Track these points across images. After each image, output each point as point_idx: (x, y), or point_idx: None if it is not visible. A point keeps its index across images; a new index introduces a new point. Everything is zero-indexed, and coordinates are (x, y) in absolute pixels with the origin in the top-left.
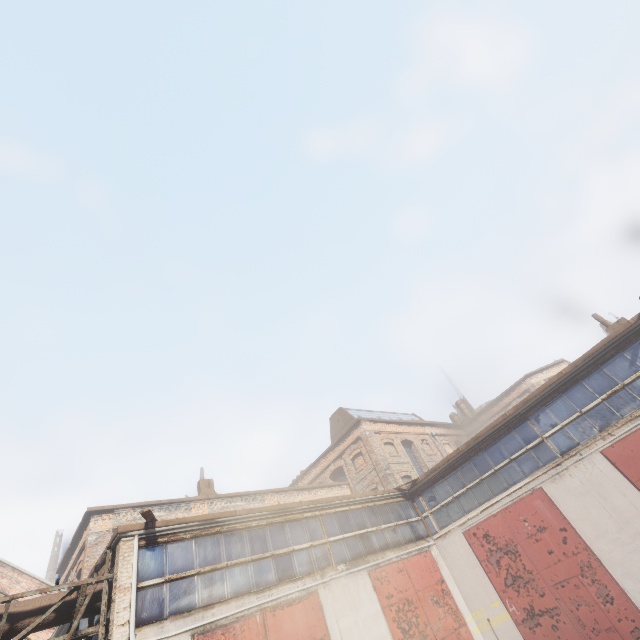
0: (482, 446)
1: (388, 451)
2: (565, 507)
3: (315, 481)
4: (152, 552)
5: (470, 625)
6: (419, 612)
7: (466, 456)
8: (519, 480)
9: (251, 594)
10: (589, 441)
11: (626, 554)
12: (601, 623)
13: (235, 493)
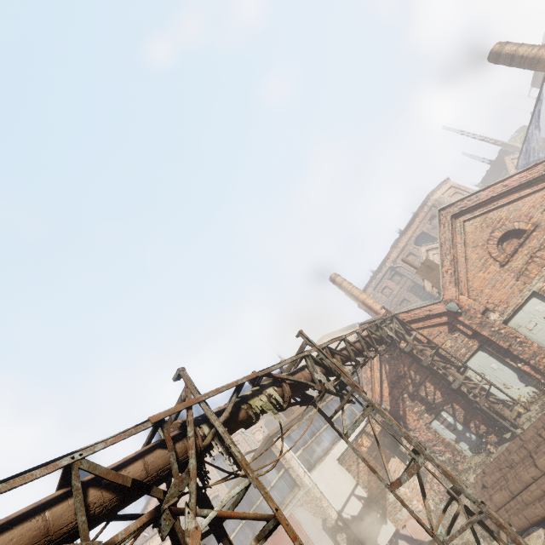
0: (204, 542)
1: (198, 480)
2: None
3: None
4: None
5: None
6: None
7: None
8: None
9: None
10: None
11: None
12: None
13: None
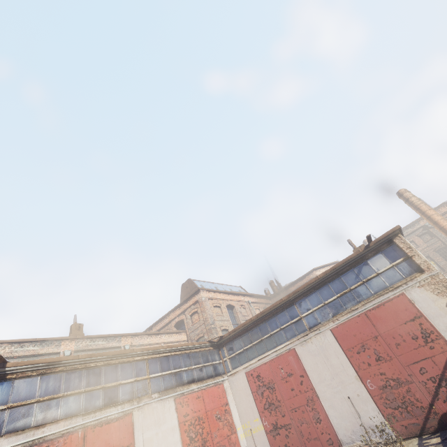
0: (266, 318)
1: (216, 312)
2: (305, 362)
3: (164, 328)
4: (0, 386)
5: (239, 432)
6: (205, 425)
7: (255, 323)
8: (283, 342)
9: (79, 416)
10: (326, 322)
11: (333, 394)
12: (312, 435)
13: (98, 335)
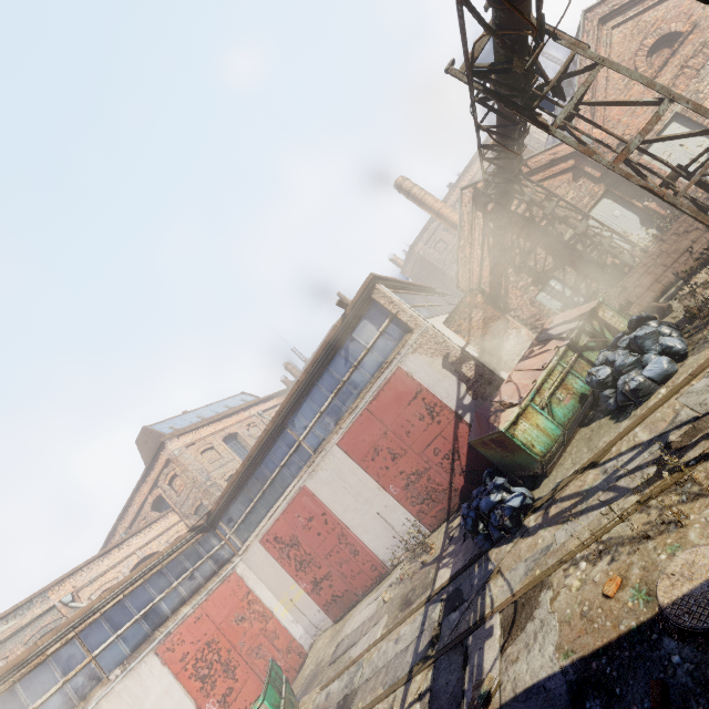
0: (257, 461)
1: (208, 459)
2: (323, 496)
3: (137, 520)
4: None
5: (278, 613)
6: (222, 644)
7: (247, 474)
8: (290, 483)
9: None
10: (330, 436)
11: (362, 517)
12: (355, 570)
13: None
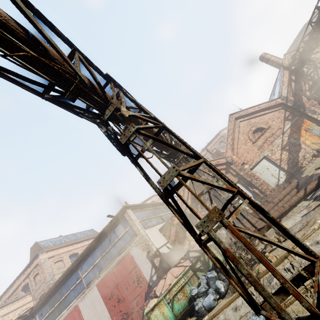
0: (62, 283)
1: (57, 266)
2: (84, 314)
3: (13, 294)
4: None
5: None
6: None
7: (56, 289)
8: (73, 300)
9: None
10: (95, 279)
11: None
12: None
13: None
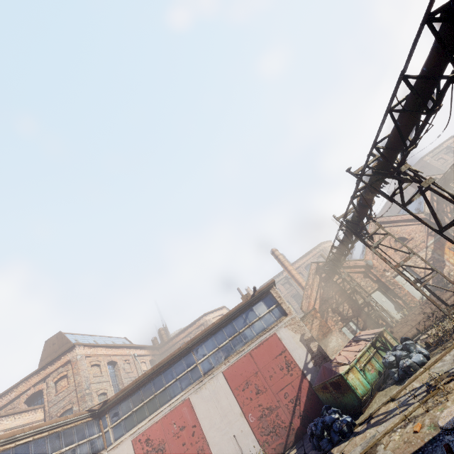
0: (162, 370)
1: (93, 372)
2: (199, 410)
3: (5, 408)
4: None
5: None
6: None
7: (150, 378)
8: (178, 393)
9: None
10: (219, 365)
11: (221, 436)
12: None
13: None
